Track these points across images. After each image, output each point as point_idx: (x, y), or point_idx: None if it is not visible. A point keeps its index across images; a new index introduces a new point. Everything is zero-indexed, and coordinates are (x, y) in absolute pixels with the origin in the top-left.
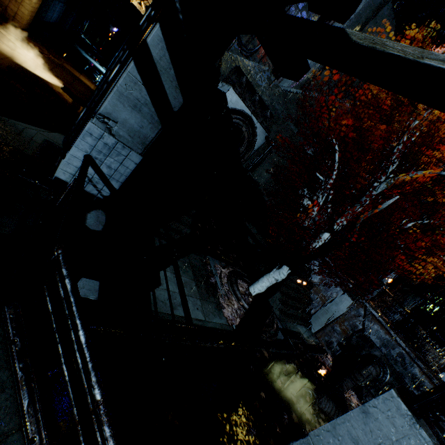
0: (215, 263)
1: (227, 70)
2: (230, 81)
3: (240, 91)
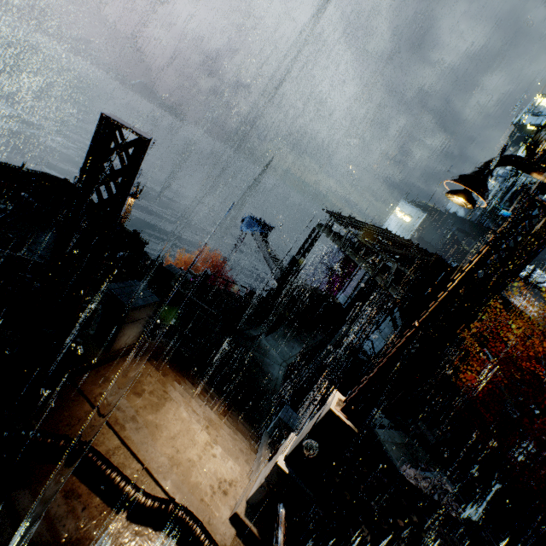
0: (448, 482)
1: None
2: None
3: None
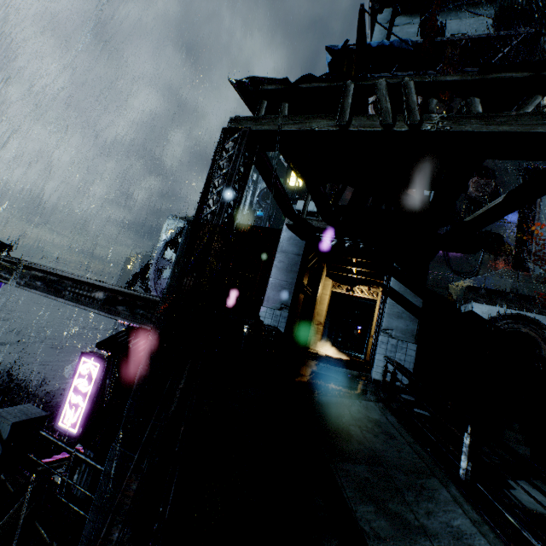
0: None
1: (459, 295)
2: (468, 299)
3: (484, 300)
